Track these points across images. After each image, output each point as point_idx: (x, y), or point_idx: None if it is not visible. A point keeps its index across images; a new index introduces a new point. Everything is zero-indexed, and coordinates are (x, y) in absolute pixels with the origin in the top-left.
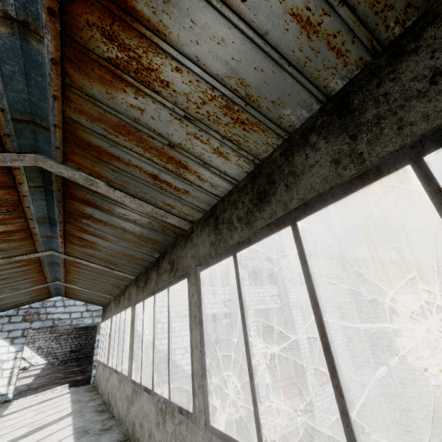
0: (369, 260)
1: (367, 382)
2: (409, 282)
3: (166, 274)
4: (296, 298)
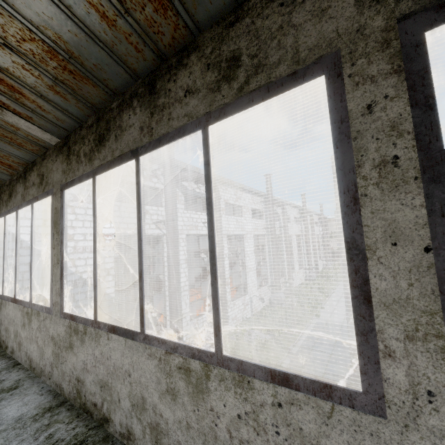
0: (283, 202)
1: (264, 296)
2: (302, 224)
3: (197, 97)
4: (225, 227)
